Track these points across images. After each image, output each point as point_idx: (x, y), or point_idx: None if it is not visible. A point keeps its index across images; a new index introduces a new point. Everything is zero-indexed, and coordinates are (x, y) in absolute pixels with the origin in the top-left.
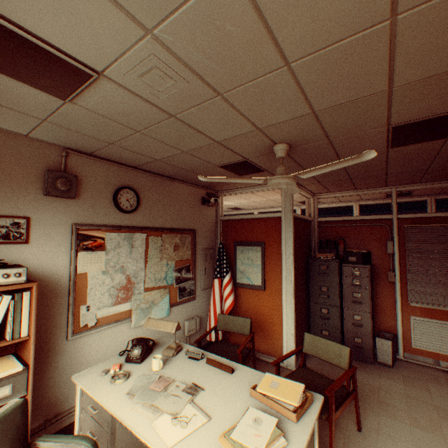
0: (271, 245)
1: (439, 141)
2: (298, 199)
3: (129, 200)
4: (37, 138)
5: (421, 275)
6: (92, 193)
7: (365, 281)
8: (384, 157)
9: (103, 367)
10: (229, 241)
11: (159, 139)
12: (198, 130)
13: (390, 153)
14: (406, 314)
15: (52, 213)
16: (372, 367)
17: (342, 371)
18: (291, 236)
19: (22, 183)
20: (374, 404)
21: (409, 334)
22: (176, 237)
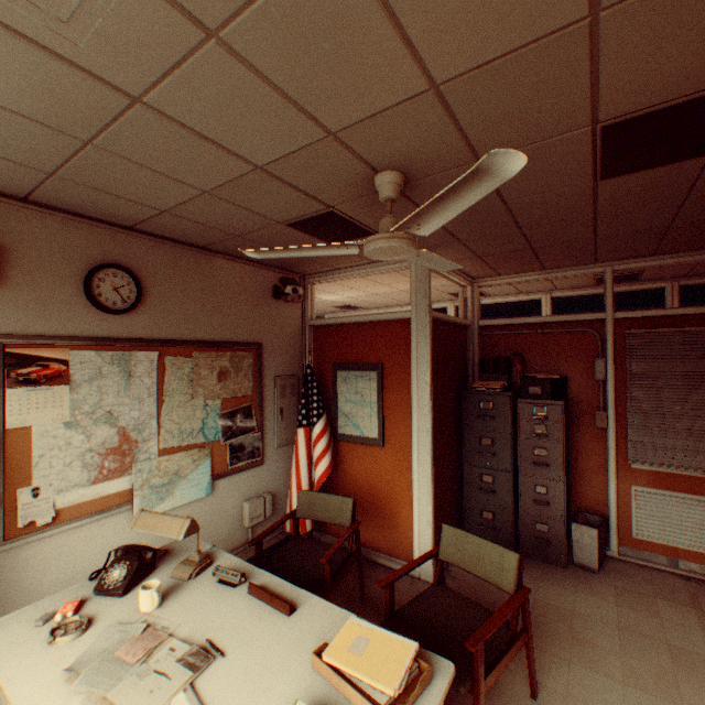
0: (395, 368)
1: (694, 163)
2: (448, 288)
3: (120, 290)
4: None
5: (651, 416)
6: (34, 276)
7: (556, 427)
8: (590, 202)
9: (49, 606)
10: (326, 362)
11: (141, 162)
12: (209, 138)
13: (600, 193)
14: (624, 483)
15: None
16: (565, 572)
17: None
18: (427, 352)
19: None
20: (564, 644)
21: (629, 515)
22: (223, 357)
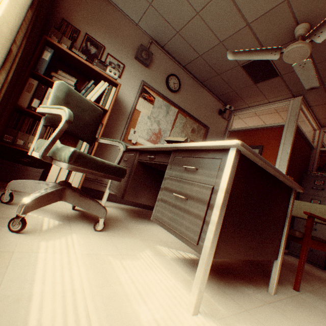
0: (269, 148)
1: None
2: None
3: (174, 84)
4: (141, 29)
5: None
6: (156, 70)
7: None
8: None
9: None
10: None
11: (208, 23)
12: (237, 8)
13: None
14: None
15: (134, 70)
16: None
17: (322, 273)
18: (290, 139)
19: (127, 48)
20: None
21: None
22: (195, 124)
